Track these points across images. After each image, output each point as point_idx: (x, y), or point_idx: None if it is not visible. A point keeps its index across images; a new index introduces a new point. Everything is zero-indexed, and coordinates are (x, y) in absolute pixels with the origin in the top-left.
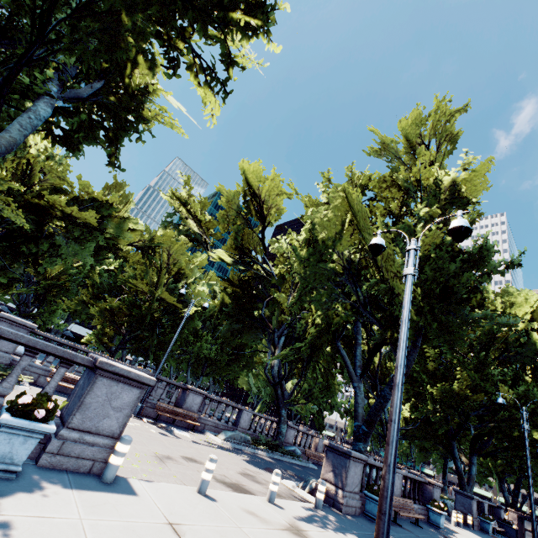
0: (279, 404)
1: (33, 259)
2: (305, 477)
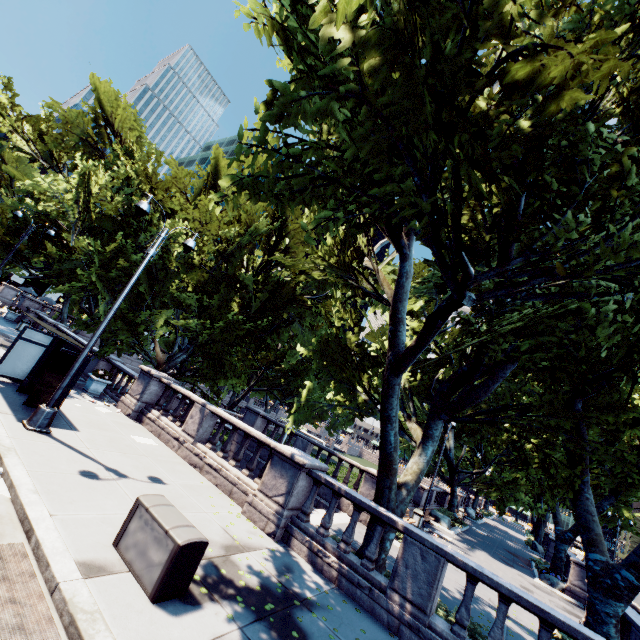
0: (454, 483)
1: (266, 345)
2: (507, 557)
